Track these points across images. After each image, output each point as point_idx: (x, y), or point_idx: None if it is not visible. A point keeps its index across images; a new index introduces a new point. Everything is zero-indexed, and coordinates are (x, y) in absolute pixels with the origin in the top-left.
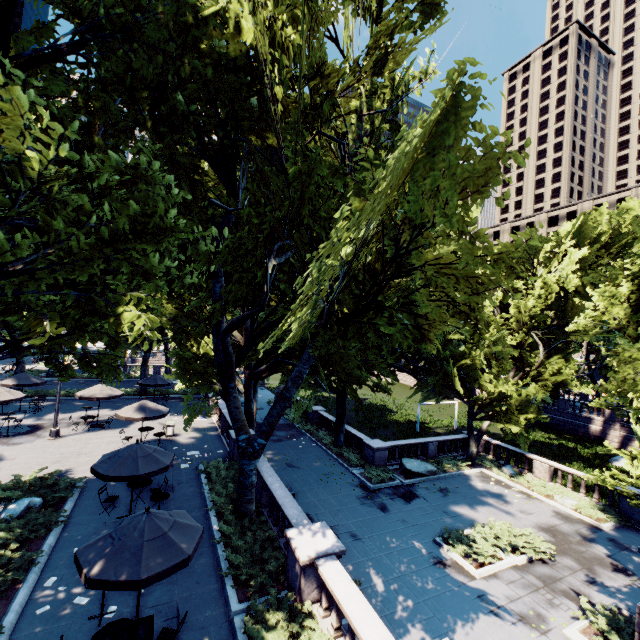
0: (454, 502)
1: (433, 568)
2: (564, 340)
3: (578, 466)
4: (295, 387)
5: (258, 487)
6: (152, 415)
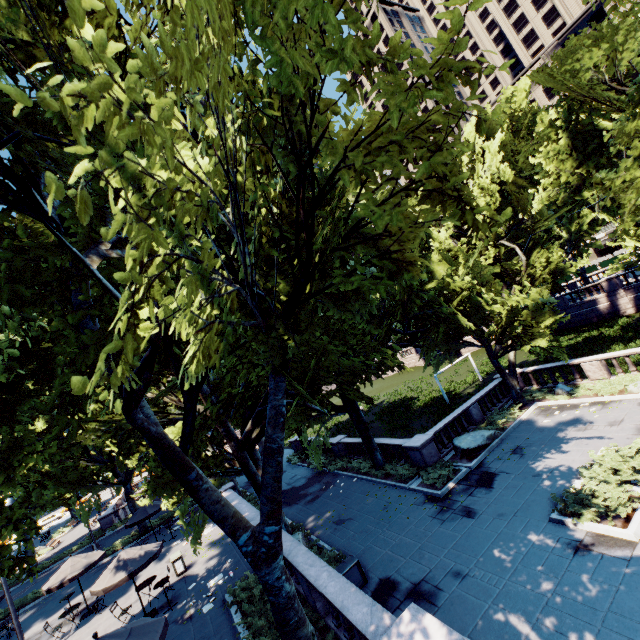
0: (537, 457)
1: (577, 561)
2: (532, 234)
3: (619, 347)
4: (278, 430)
5: (304, 589)
6: (138, 565)
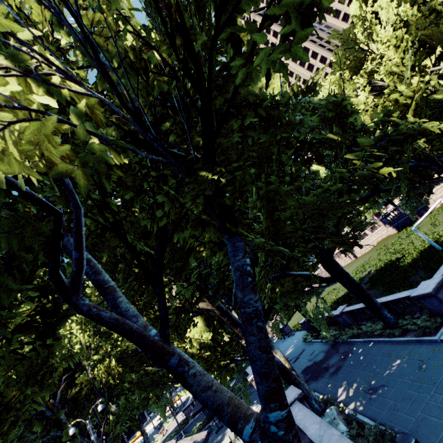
0: None
1: None
2: None
3: None
4: (249, 292)
5: None
6: None
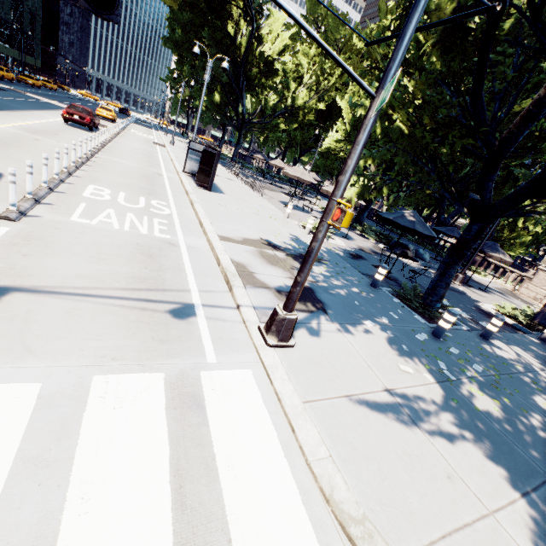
0: None
1: None
2: None
3: None
4: None
5: None
6: None
